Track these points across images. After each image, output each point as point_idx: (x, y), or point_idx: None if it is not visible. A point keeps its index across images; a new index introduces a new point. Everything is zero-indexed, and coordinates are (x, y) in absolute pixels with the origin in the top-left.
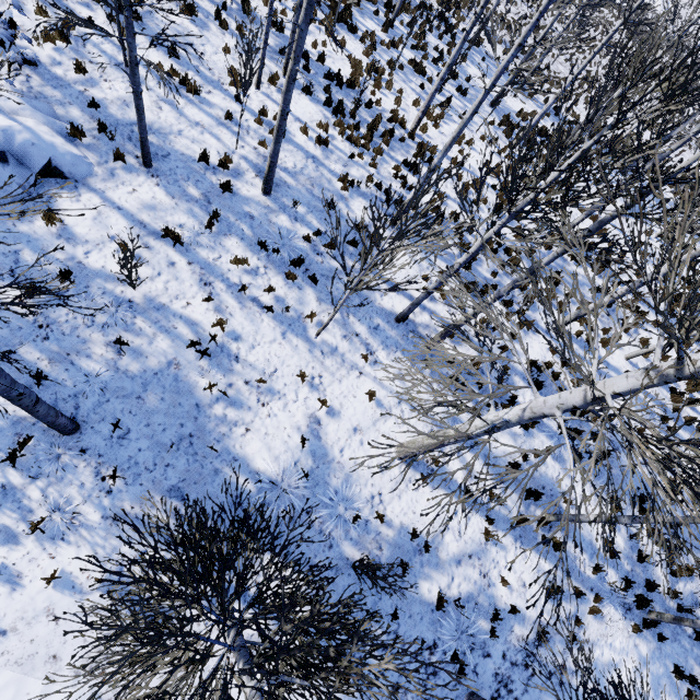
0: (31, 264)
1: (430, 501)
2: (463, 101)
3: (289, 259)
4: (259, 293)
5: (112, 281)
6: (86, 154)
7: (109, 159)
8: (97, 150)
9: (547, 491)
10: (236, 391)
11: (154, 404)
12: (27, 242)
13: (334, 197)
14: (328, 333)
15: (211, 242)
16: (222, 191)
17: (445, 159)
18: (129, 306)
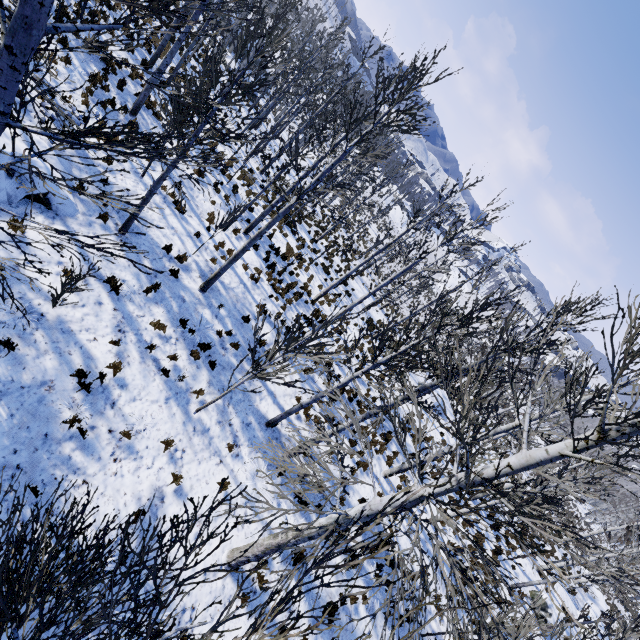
0: None
1: (242, 633)
2: (348, 299)
3: (199, 341)
4: (163, 357)
5: (36, 292)
6: (78, 204)
7: (94, 215)
8: (89, 206)
9: None
10: (96, 435)
11: None
12: None
13: (250, 315)
14: (207, 413)
15: (142, 302)
16: (170, 274)
17: (330, 326)
18: (38, 318)
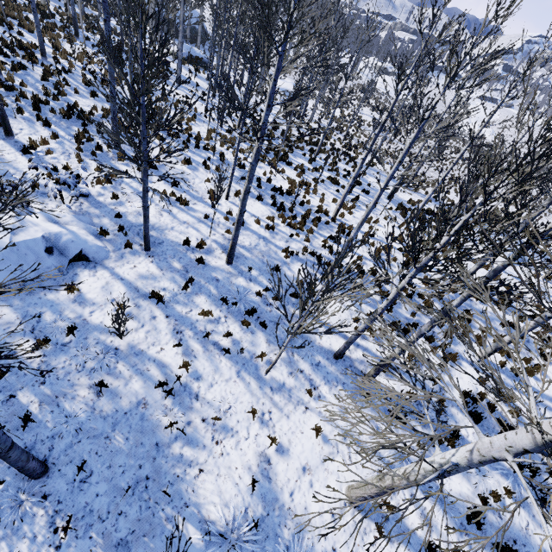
0: (48, 322)
1: None
2: (367, 197)
3: (244, 310)
4: (220, 338)
5: (105, 333)
6: (107, 245)
7: (122, 247)
8: (115, 242)
9: (520, 547)
10: (194, 428)
11: (119, 443)
12: (51, 306)
13: (279, 263)
14: (276, 370)
15: (185, 299)
16: (197, 264)
17: (360, 233)
18: (115, 353)
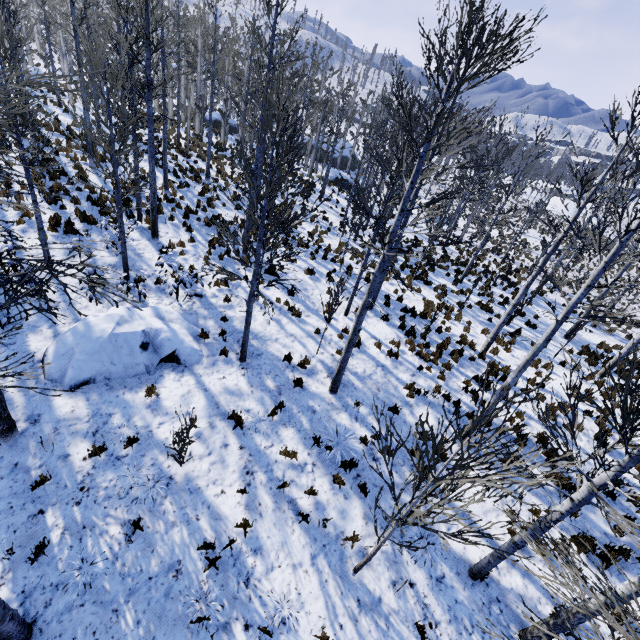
0: (114, 426)
1: None
2: (533, 332)
3: (340, 460)
4: (299, 494)
5: (166, 453)
6: (203, 349)
7: (217, 353)
8: (212, 347)
9: None
10: (229, 637)
11: (126, 627)
12: (124, 407)
13: (398, 402)
14: (371, 570)
15: (269, 429)
16: (294, 386)
17: (521, 379)
18: (167, 483)
